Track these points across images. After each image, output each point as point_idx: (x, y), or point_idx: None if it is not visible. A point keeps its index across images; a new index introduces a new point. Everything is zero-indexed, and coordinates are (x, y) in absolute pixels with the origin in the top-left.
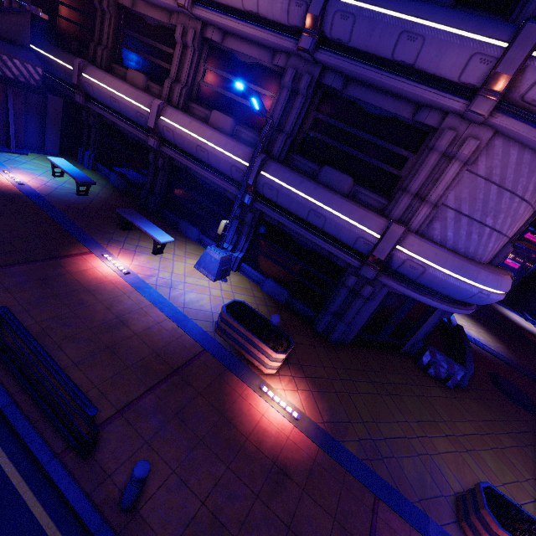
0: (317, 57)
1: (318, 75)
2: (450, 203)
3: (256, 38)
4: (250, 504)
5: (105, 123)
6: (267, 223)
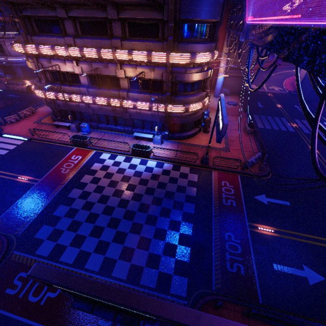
0: None
1: None
2: (10, 50)
3: None
4: None
5: None
6: (2, 66)
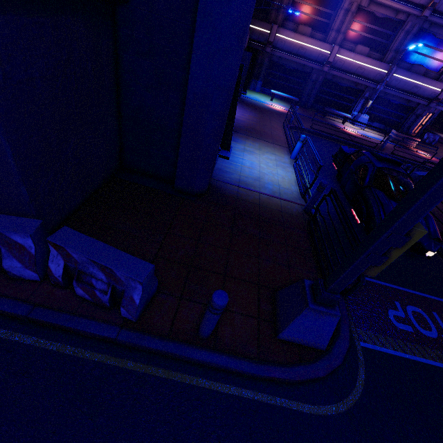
0: (428, 18)
1: (422, 24)
2: None
3: (395, 8)
4: None
5: (269, 61)
6: (376, 97)
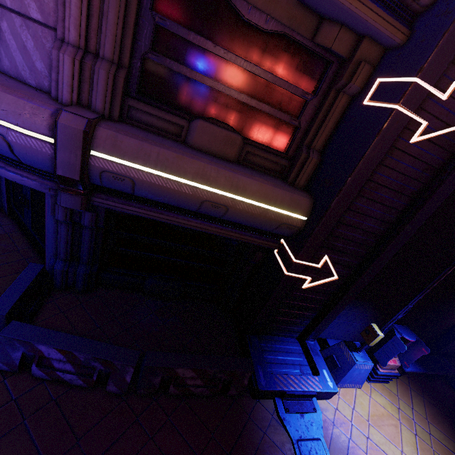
0: None
1: None
2: None
3: None
4: None
5: None
6: None
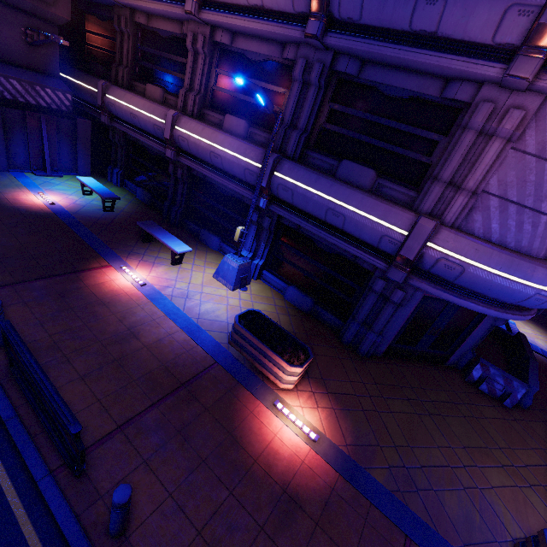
0: (327, 42)
1: (330, 62)
2: (493, 190)
3: (263, 33)
4: (253, 537)
5: (129, 140)
6: (287, 227)
